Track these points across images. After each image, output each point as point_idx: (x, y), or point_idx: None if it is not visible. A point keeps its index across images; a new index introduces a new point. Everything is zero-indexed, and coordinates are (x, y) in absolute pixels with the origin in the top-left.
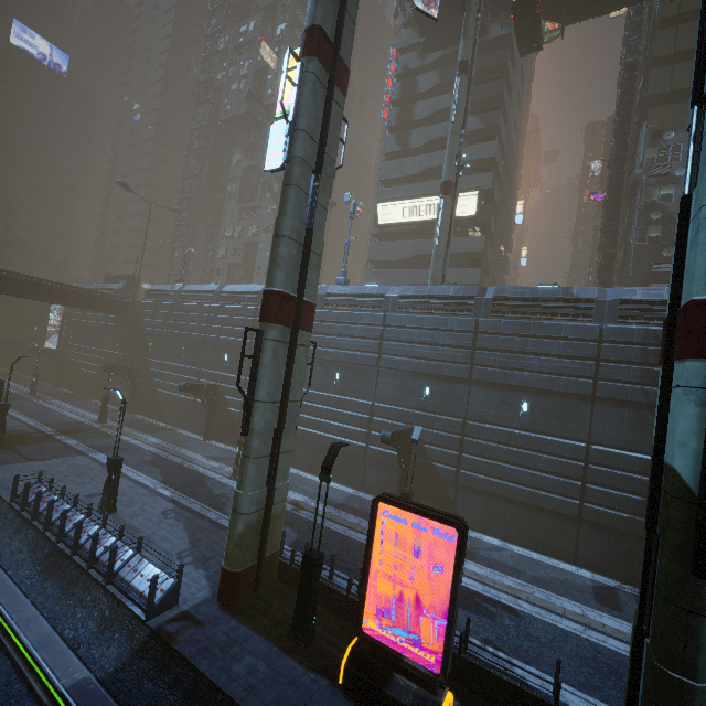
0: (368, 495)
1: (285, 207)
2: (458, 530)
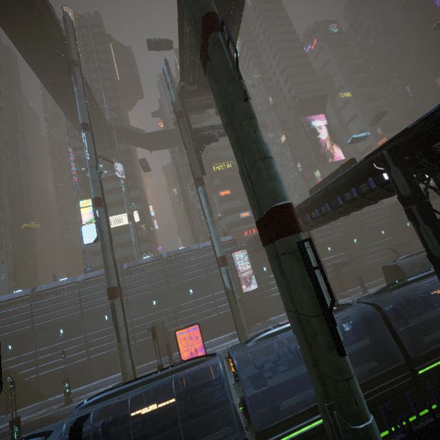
0: (144, 364)
1: (107, 257)
2: (198, 324)
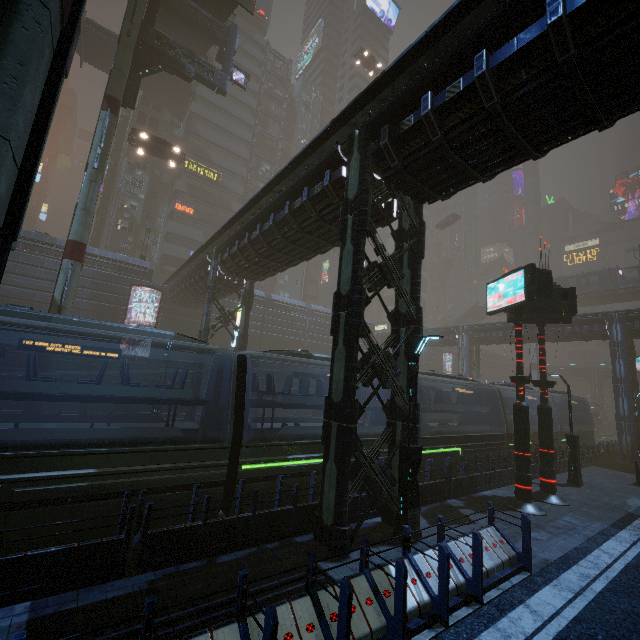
0: None
1: None
2: None
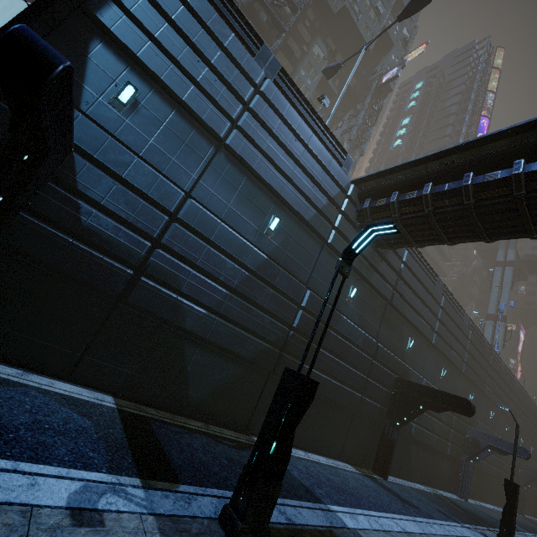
0: None
1: None
2: None
